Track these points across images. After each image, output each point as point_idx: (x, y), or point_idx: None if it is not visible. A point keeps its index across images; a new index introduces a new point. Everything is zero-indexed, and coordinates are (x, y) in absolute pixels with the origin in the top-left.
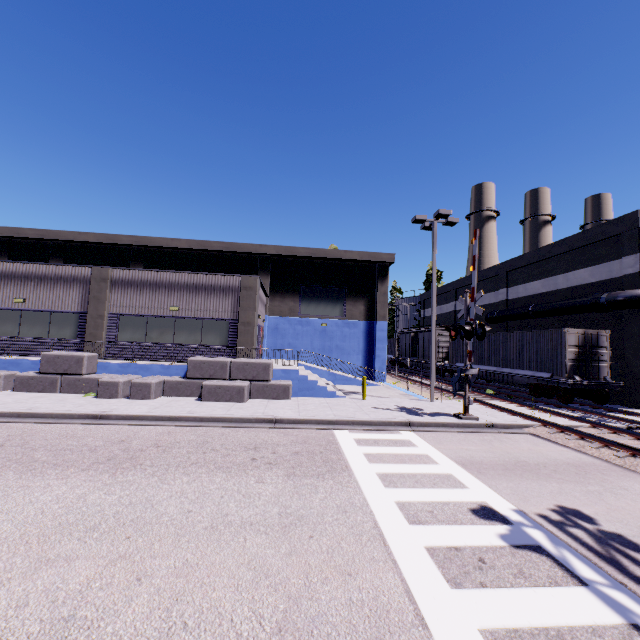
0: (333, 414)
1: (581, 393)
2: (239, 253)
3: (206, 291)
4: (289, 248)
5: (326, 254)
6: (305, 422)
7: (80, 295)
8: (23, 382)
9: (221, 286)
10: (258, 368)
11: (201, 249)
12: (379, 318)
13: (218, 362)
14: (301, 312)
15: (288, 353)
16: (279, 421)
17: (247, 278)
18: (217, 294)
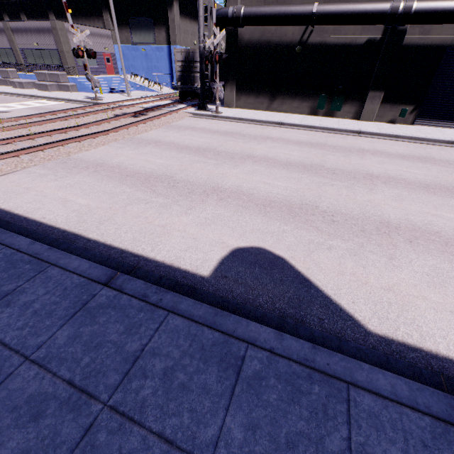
0: (57, 96)
1: (191, 95)
2: None
3: (43, 32)
4: None
5: None
6: (41, 97)
7: (7, 39)
8: (0, 82)
9: (46, 28)
10: (56, 76)
11: None
12: (172, 43)
13: (43, 73)
14: (133, 41)
15: (132, 71)
16: (35, 96)
17: (52, 22)
18: (47, 34)
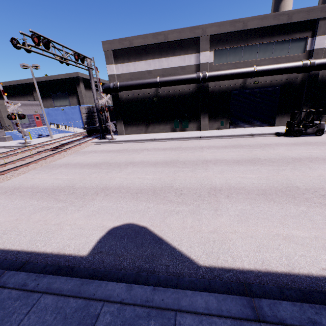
0: None
1: (95, 131)
2: (24, 84)
3: None
4: (37, 78)
5: (51, 78)
6: None
7: None
8: None
9: None
10: None
11: (10, 85)
12: (81, 104)
13: None
14: (55, 105)
15: (55, 122)
16: None
17: None
18: None
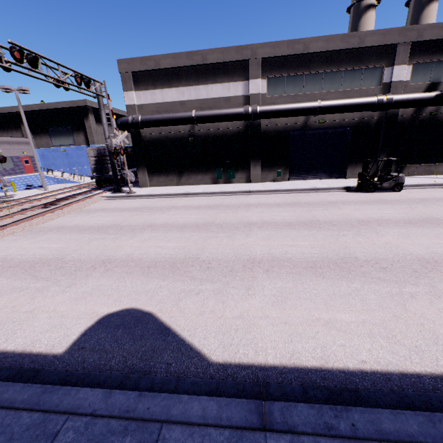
0: None
1: (107, 181)
2: (7, 113)
3: None
4: (28, 106)
5: (48, 106)
6: None
7: None
8: None
9: None
10: None
11: None
12: (91, 143)
13: None
14: (53, 144)
15: (53, 168)
16: None
17: None
18: None
